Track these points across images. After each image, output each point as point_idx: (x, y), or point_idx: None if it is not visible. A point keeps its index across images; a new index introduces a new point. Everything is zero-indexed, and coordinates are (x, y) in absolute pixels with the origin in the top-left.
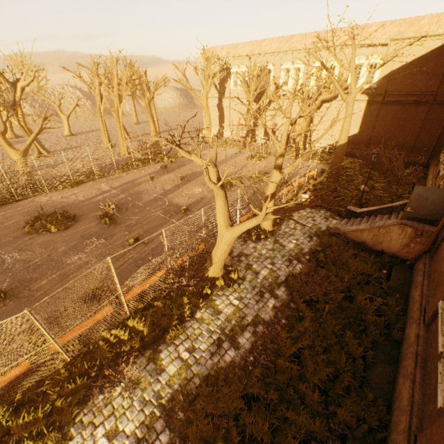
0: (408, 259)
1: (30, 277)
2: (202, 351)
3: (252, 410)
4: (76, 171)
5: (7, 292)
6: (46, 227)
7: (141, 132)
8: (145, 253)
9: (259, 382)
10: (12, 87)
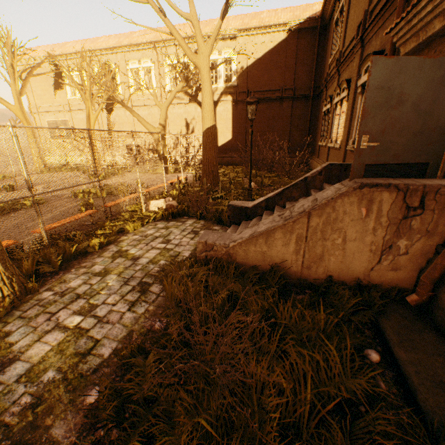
0: (398, 287)
1: None
2: None
3: None
4: None
5: None
6: None
7: None
8: None
9: None
10: None
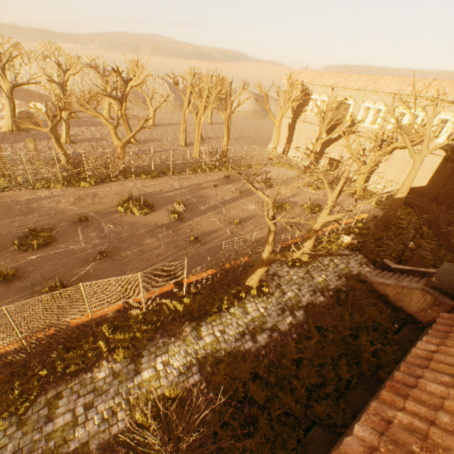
0: (422, 322)
1: (120, 246)
2: (230, 335)
3: (255, 382)
4: (155, 164)
5: (106, 253)
6: (132, 209)
7: (212, 134)
8: (200, 251)
9: (265, 368)
10: (124, 85)
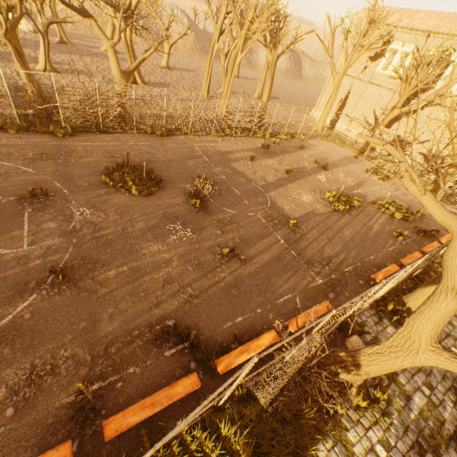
0: None
1: (97, 256)
2: None
3: None
4: (167, 116)
5: (67, 270)
6: (126, 183)
7: (239, 88)
8: (240, 278)
9: None
10: None
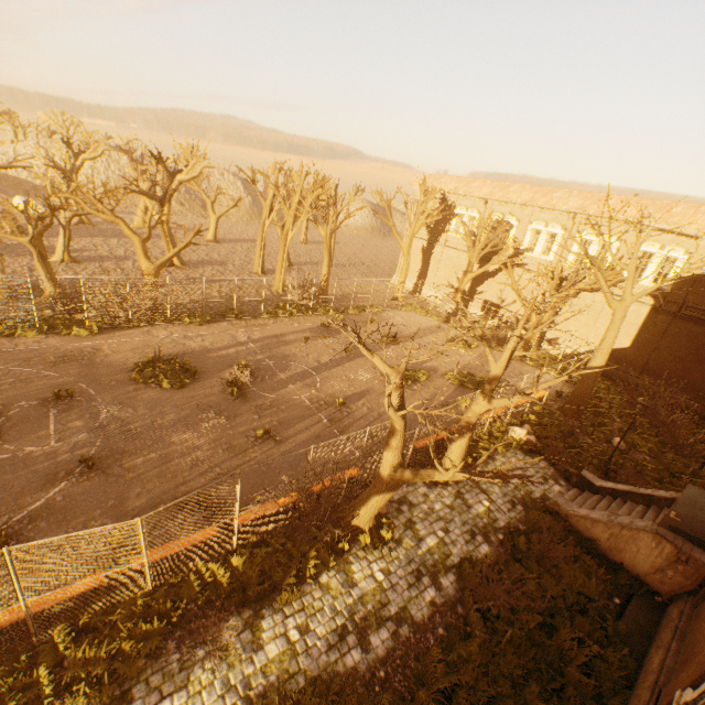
0: (660, 593)
1: (125, 447)
2: (318, 637)
3: None
4: (210, 300)
5: (95, 461)
6: (158, 377)
7: (306, 257)
8: (273, 456)
9: None
10: (169, 178)
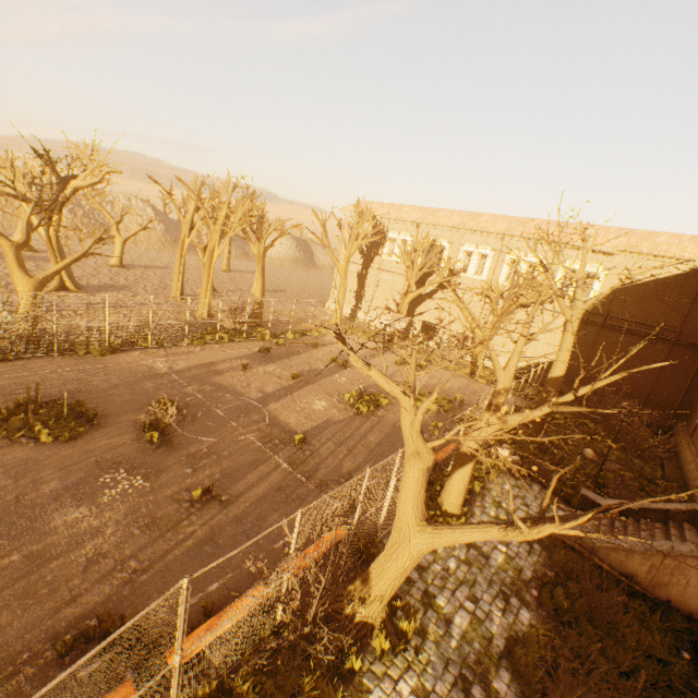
0: None
1: None
2: None
3: None
4: (116, 327)
5: None
6: (32, 427)
7: (231, 284)
8: (220, 527)
9: None
10: (60, 184)
